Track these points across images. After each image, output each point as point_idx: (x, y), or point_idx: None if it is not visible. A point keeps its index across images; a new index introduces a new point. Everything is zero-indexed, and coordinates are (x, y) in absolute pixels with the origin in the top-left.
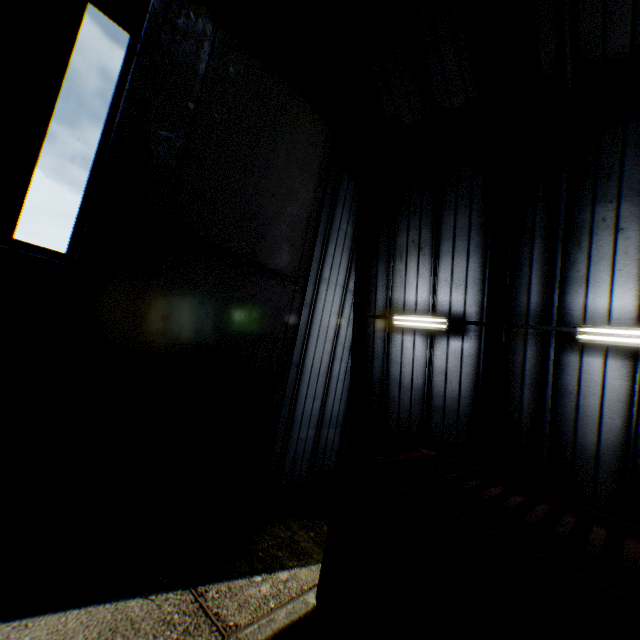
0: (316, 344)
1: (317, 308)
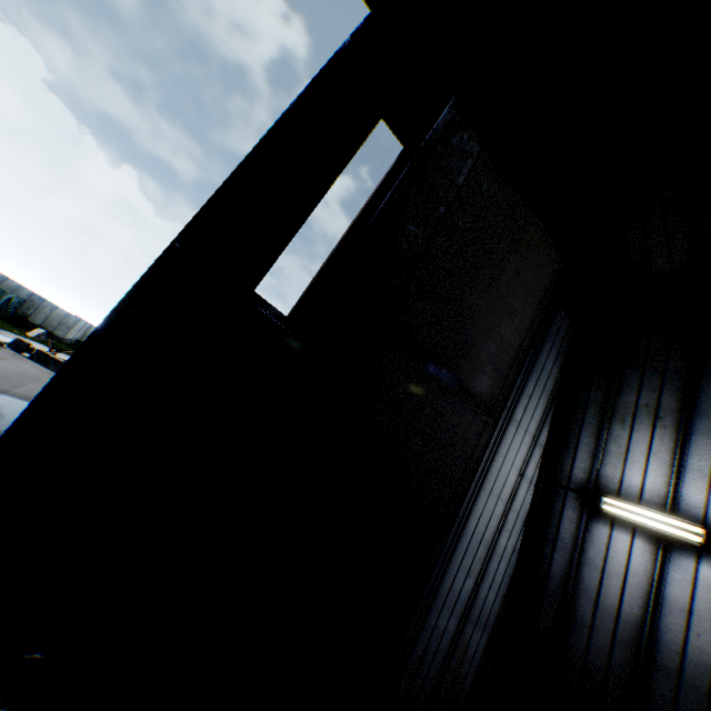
0: (487, 499)
1: (498, 453)
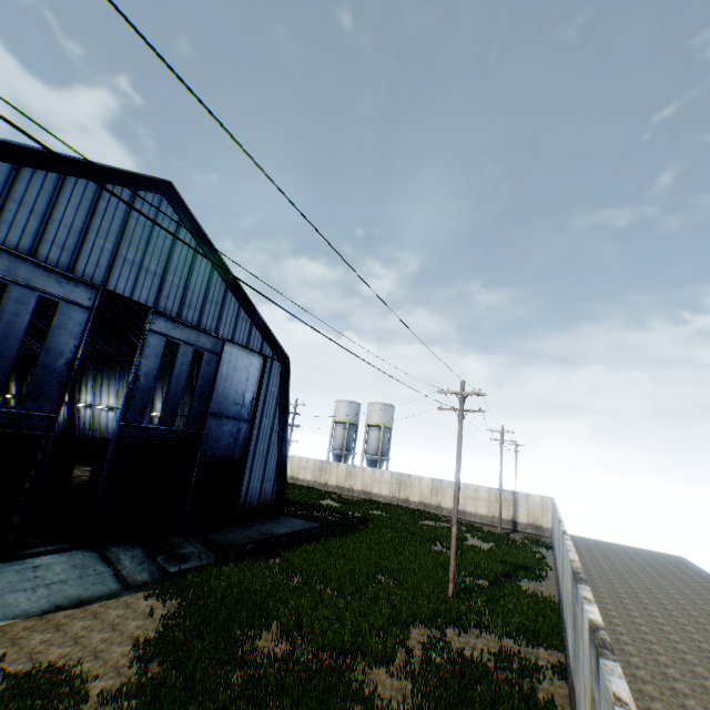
0: None
1: None
